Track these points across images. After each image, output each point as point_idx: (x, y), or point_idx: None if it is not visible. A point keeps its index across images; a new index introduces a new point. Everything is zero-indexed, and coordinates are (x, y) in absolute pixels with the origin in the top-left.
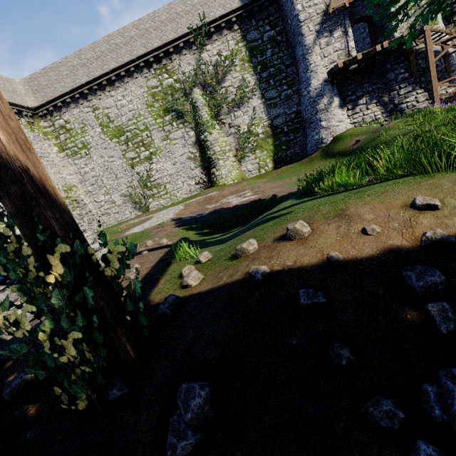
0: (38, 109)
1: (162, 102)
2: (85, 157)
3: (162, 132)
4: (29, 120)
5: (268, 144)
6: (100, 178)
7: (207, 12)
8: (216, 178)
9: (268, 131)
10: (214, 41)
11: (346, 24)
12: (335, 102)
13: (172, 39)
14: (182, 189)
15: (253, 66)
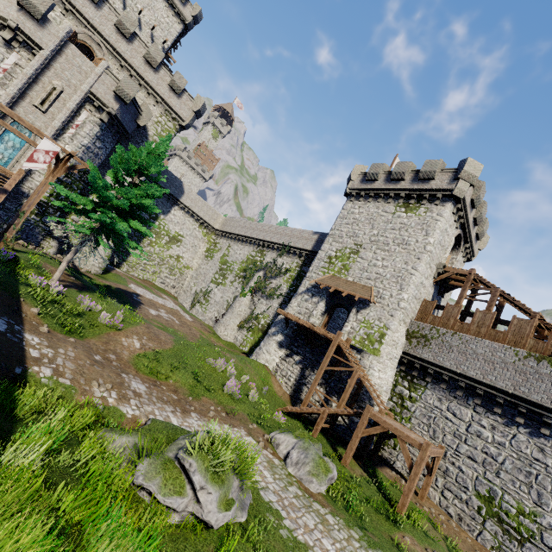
0: (218, 231)
1: (247, 265)
2: (208, 261)
3: (234, 278)
4: (208, 232)
5: (258, 335)
6: (201, 275)
7: (296, 242)
8: (218, 322)
9: (265, 327)
10: (289, 257)
11: (321, 298)
12: (277, 337)
13: (273, 241)
14: (211, 313)
15: (292, 284)
